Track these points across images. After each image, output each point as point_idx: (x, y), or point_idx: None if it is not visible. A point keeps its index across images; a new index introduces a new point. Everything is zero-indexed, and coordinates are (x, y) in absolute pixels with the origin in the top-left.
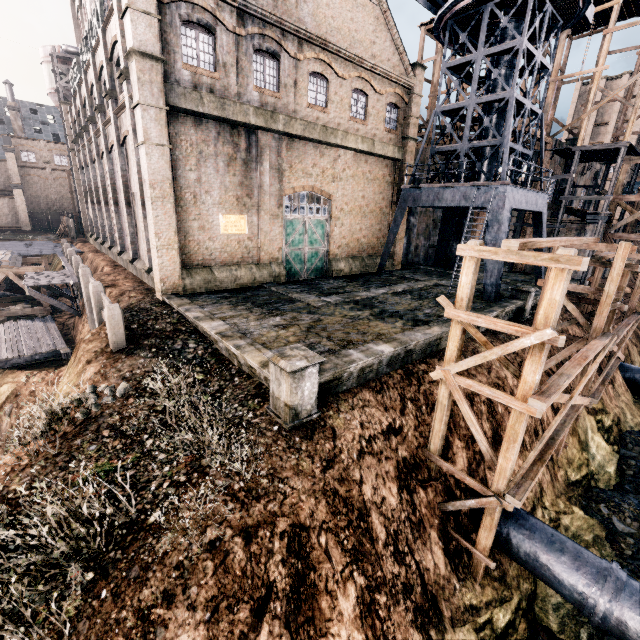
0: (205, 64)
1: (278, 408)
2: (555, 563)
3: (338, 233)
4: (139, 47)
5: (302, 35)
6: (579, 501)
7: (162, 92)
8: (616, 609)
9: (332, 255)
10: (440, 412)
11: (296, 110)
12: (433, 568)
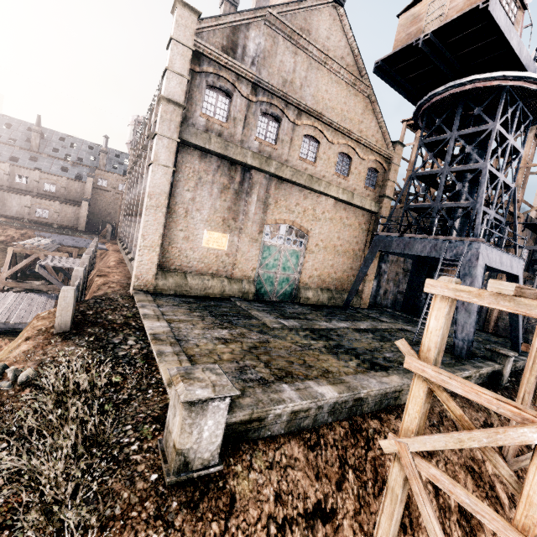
0: (219, 116)
1: (168, 446)
2: None
3: (311, 264)
4: (168, 96)
5: (302, 108)
6: None
7: (178, 129)
8: None
9: (302, 283)
10: (390, 503)
11: (288, 160)
12: None
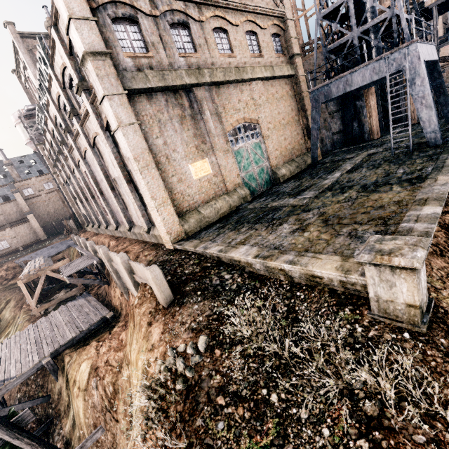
0: (139, 49)
1: (392, 311)
2: None
3: (272, 148)
4: (89, 49)
5: (199, 0)
6: None
7: (118, 80)
8: None
9: (273, 166)
10: None
11: (213, 62)
12: None
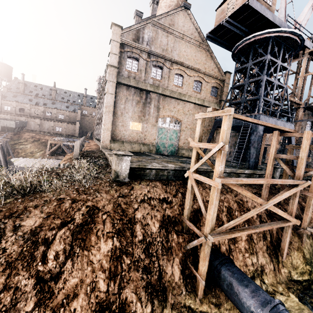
0: (134, 70)
1: (112, 173)
2: (241, 292)
3: (184, 137)
4: (111, 64)
5: (172, 61)
6: (297, 292)
7: (116, 77)
8: None
9: (180, 146)
10: (188, 194)
11: (168, 86)
12: (170, 274)
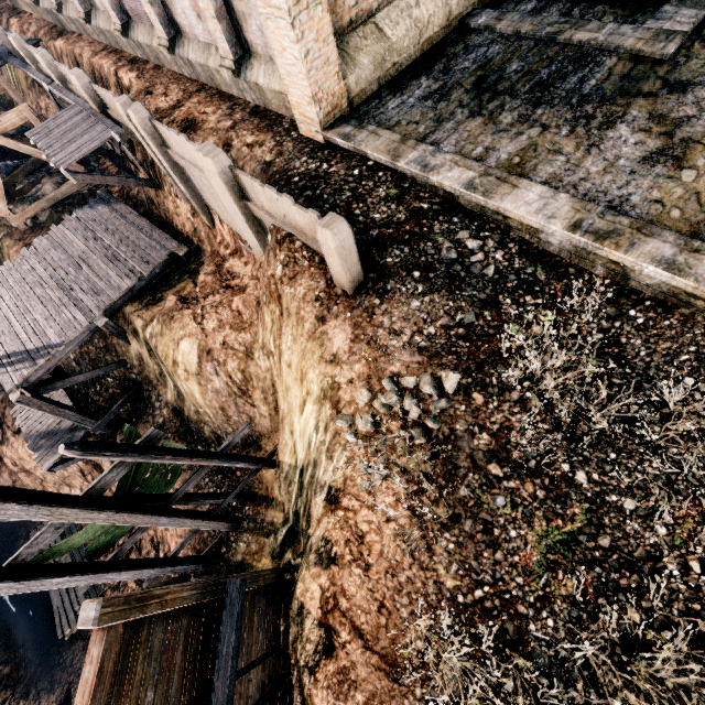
0: None
1: None
2: None
3: None
4: None
5: None
6: None
7: None
8: None
9: None
10: None
11: None
12: None
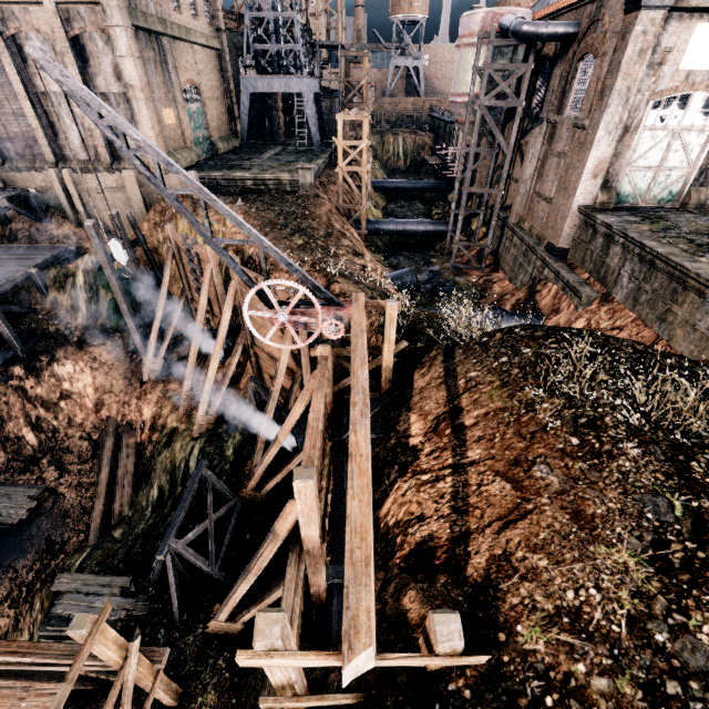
0: None
1: (306, 188)
2: (380, 225)
3: (210, 118)
4: None
5: None
6: None
7: (128, 15)
8: (395, 226)
9: (212, 137)
10: (341, 186)
11: (170, 15)
12: None
